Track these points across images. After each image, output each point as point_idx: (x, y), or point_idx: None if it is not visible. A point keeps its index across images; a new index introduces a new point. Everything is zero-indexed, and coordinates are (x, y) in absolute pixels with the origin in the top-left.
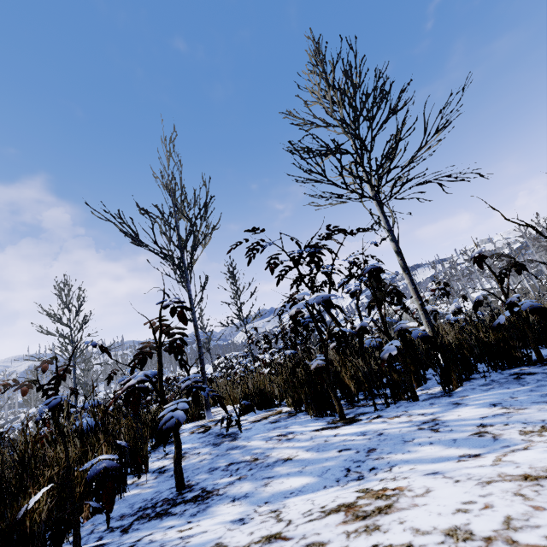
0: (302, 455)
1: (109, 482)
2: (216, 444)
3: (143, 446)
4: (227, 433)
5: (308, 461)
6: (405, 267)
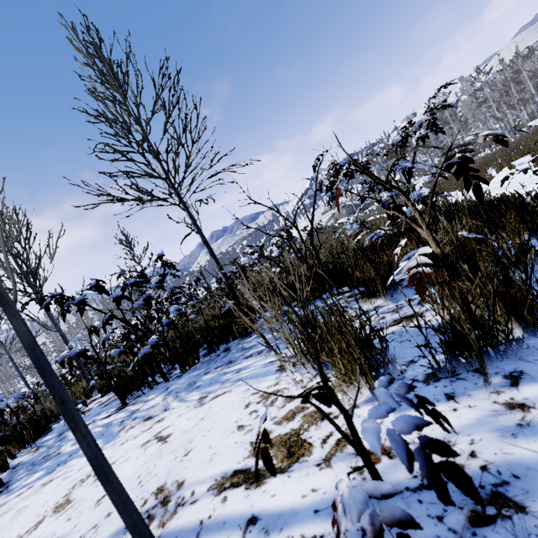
0: (68, 448)
1: None
2: (61, 435)
3: None
4: None
5: (61, 456)
6: (211, 253)
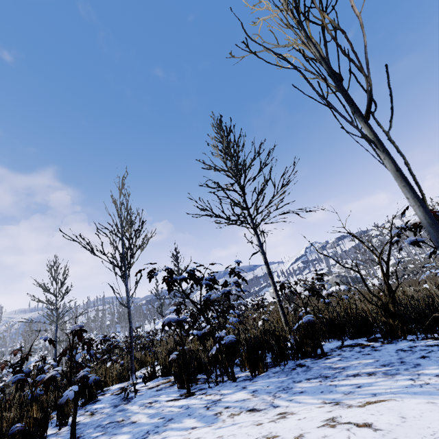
0: (143, 419)
1: (18, 437)
2: (116, 406)
3: (65, 408)
4: (128, 397)
5: (140, 425)
6: (269, 272)
